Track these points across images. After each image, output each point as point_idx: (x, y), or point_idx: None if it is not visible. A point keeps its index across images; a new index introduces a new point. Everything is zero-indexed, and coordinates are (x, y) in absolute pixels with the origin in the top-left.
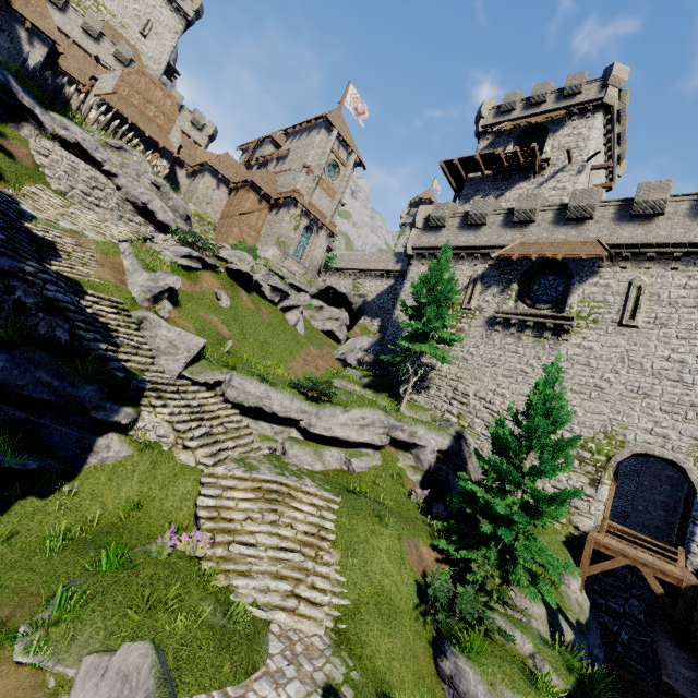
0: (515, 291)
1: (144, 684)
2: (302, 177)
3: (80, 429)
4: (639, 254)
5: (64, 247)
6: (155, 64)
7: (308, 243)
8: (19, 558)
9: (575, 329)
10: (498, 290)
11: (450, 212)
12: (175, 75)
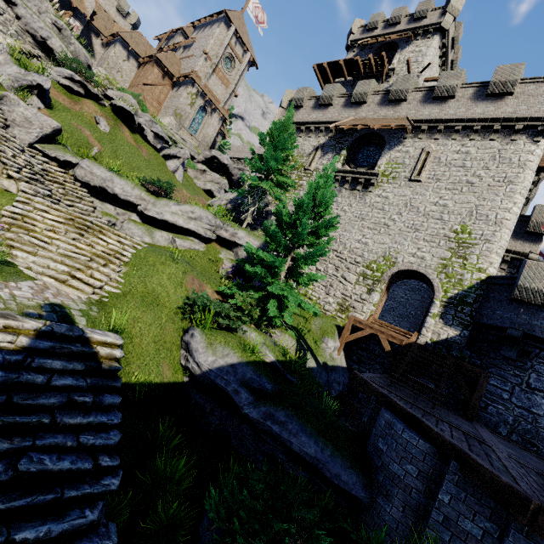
0: (343, 156)
1: None
2: (201, 61)
3: None
4: (433, 128)
5: None
6: None
7: (202, 121)
8: None
9: (379, 184)
10: (332, 156)
11: (309, 95)
12: None
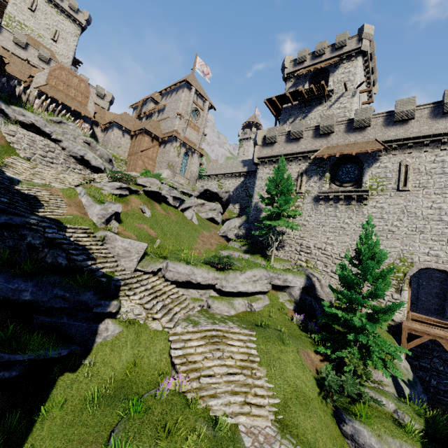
0: (328, 178)
1: None
2: (177, 121)
3: (86, 321)
4: (402, 145)
5: (43, 197)
6: (65, 59)
7: (187, 163)
8: (73, 418)
9: (370, 197)
10: (318, 178)
11: (278, 132)
12: (79, 64)
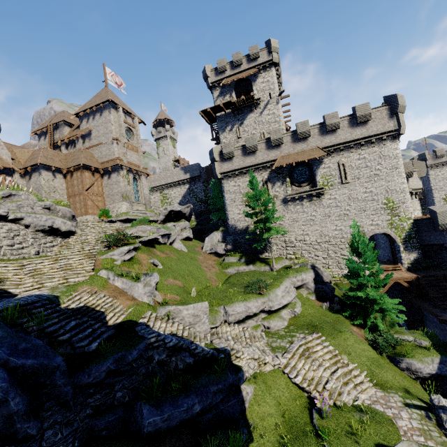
0: (289, 182)
1: None
2: (115, 147)
3: (233, 397)
4: (336, 149)
5: (92, 303)
6: None
7: (138, 188)
8: None
9: (325, 192)
10: (280, 183)
11: (233, 147)
12: None
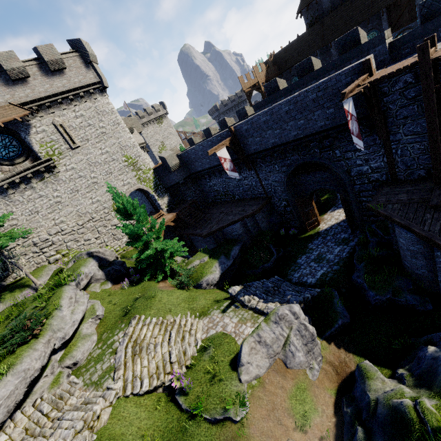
0: None
1: (254, 337)
2: None
3: None
4: (41, 105)
5: None
6: None
7: None
8: None
9: (56, 163)
10: None
11: None
12: None
